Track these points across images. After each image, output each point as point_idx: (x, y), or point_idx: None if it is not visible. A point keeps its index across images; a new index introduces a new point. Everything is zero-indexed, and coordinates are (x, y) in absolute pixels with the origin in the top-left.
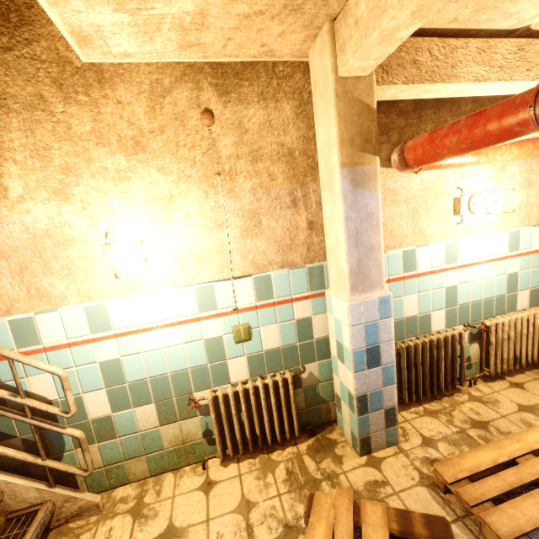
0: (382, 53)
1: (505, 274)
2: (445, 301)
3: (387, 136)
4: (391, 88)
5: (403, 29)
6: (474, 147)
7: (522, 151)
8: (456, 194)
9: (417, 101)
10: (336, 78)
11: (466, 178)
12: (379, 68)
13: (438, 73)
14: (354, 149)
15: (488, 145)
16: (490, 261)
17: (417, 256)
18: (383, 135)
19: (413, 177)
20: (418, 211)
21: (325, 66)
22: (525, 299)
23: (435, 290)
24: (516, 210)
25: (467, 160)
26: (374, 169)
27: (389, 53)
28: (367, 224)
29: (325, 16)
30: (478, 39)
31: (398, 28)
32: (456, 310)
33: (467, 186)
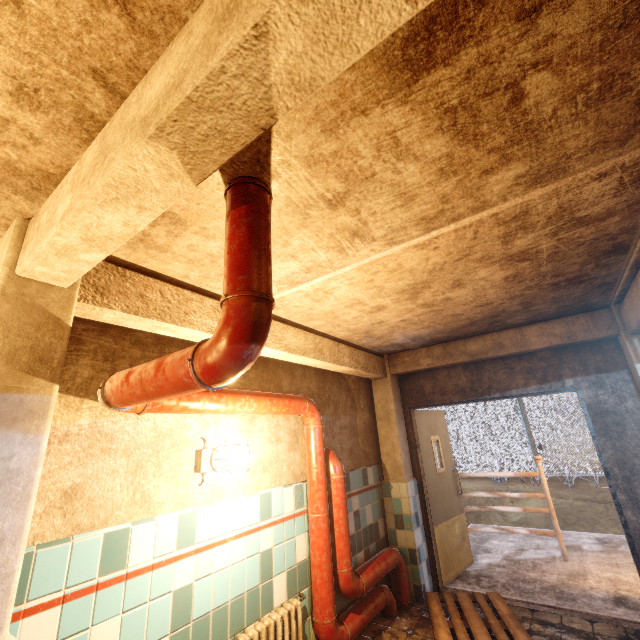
0: (72, 268)
1: (258, 552)
2: (171, 619)
3: (113, 364)
4: (106, 310)
5: (83, 251)
6: (162, 392)
7: (261, 405)
8: (201, 446)
9: (161, 336)
10: (10, 275)
11: (213, 426)
12: (92, 287)
13: (169, 314)
14: (12, 367)
15: (172, 392)
16: (240, 536)
17: (131, 540)
18: (107, 361)
19: (143, 419)
20: (145, 467)
21: (2, 257)
22: (282, 587)
23: (156, 601)
24: (267, 468)
25: (205, 407)
26: (45, 401)
27: (82, 272)
28: (1, 492)
29: (14, 210)
30: (214, 300)
31: (75, 248)
32: (190, 631)
33: (214, 436)
